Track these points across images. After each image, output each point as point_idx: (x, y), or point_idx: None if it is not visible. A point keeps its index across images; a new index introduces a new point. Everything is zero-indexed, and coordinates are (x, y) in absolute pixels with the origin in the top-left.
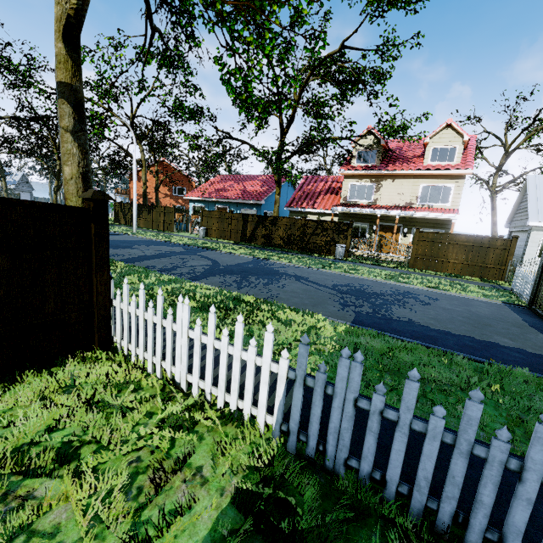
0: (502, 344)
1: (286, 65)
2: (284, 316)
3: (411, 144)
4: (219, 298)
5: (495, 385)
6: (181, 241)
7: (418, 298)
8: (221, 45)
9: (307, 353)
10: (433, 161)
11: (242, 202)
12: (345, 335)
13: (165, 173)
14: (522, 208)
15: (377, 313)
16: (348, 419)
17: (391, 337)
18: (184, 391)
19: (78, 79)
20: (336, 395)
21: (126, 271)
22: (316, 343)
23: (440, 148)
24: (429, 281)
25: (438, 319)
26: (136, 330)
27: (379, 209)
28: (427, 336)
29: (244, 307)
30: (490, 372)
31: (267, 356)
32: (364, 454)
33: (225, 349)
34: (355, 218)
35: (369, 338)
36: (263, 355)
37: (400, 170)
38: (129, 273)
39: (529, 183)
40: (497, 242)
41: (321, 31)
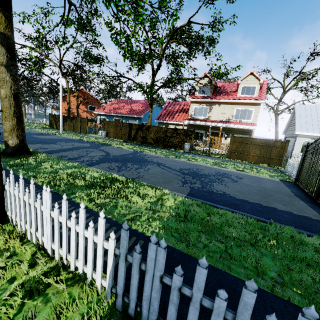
0: (279, 208)
1: (153, 31)
2: (143, 191)
3: (230, 84)
4: (102, 178)
5: (272, 240)
6: (90, 139)
7: (231, 177)
8: (111, 15)
9: (127, 236)
10: (242, 94)
11: (129, 116)
12: (180, 204)
13: (83, 97)
14: (292, 123)
15: (204, 188)
16: (156, 291)
17: (210, 205)
18: (50, 255)
19: (10, 30)
20: (147, 271)
21: (44, 159)
22: (160, 211)
23: (247, 87)
24: (238, 166)
25: (241, 192)
26: (19, 208)
27: (211, 122)
28: (233, 204)
29: (118, 185)
30: (270, 230)
31: (100, 236)
32: (168, 319)
33: (73, 228)
34: (197, 127)
35: (195, 207)
36: (98, 235)
37: (223, 99)
38: (45, 161)
39: (296, 109)
40: (278, 143)
41: (174, 9)
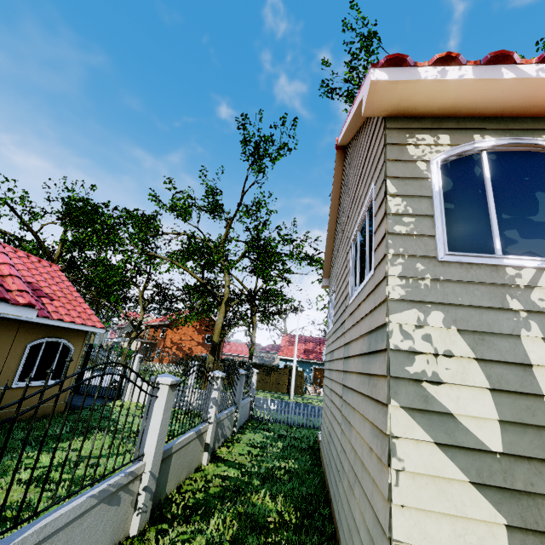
0: None
1: None
2: None
3: None
4: None
5: None
6: None
7: None
8: None
9: None
10: None
11: None
12: None
13: None
14: None
15: None
16: None
17: None
18: None
19: None
20: None
21: None
22: None
23: None
24: None
25: None
26: None
27: None
28: None
29: None
30: None
31: None
32: None
33: None
34: None
35: None
36: None
37: None
38: None
39: None
40: None
41: None
